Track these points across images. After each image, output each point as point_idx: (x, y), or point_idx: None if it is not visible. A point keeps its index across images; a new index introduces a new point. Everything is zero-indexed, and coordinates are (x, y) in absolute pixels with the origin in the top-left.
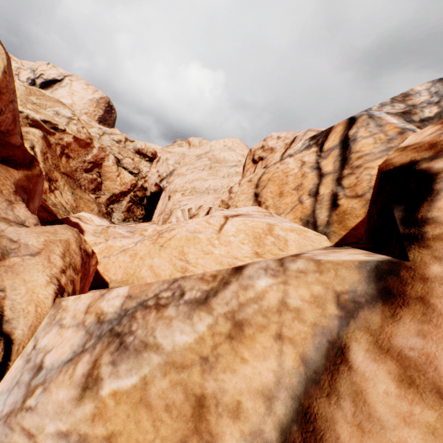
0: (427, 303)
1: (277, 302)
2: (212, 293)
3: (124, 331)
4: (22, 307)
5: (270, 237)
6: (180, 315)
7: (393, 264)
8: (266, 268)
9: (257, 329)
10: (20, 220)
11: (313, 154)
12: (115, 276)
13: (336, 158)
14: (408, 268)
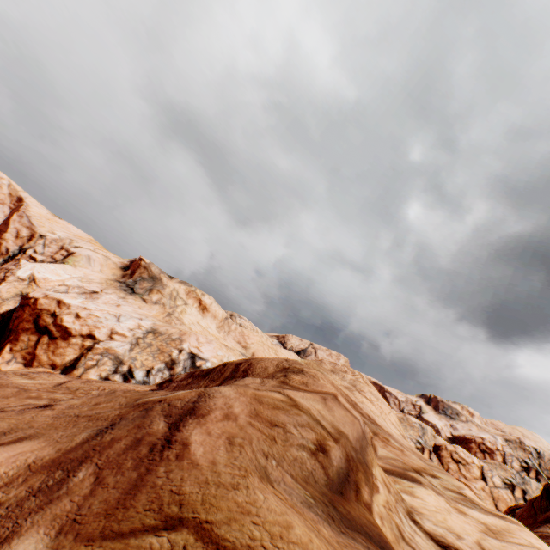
0: None
1: None
2: None
3: None
4: None
5: None
6: None
7: None
8: None
9: None
10: None
11: None
12: None
13: None
14: None
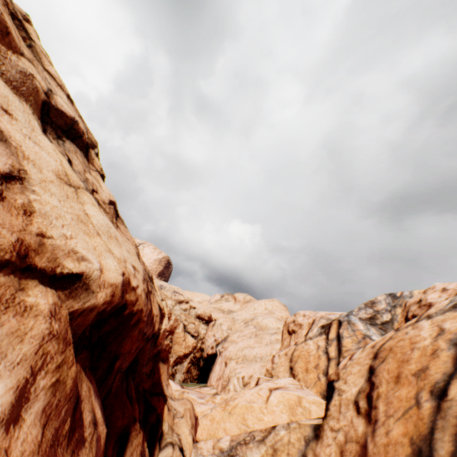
0: (322, 437)
1: (287, 440)
2: (265, 436)
3: (234, 454)
4: (186, 445)
5: (299, 408)
6: (255, 446)
7: (318, 425)
8: (283, 426)
9: (281, 451)
10: (171, 395)
11: (323, 340)
12: (202, 436)
13: (335, 347)
14: (322, 426)
